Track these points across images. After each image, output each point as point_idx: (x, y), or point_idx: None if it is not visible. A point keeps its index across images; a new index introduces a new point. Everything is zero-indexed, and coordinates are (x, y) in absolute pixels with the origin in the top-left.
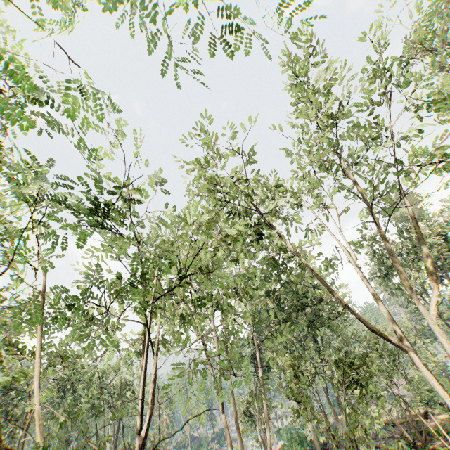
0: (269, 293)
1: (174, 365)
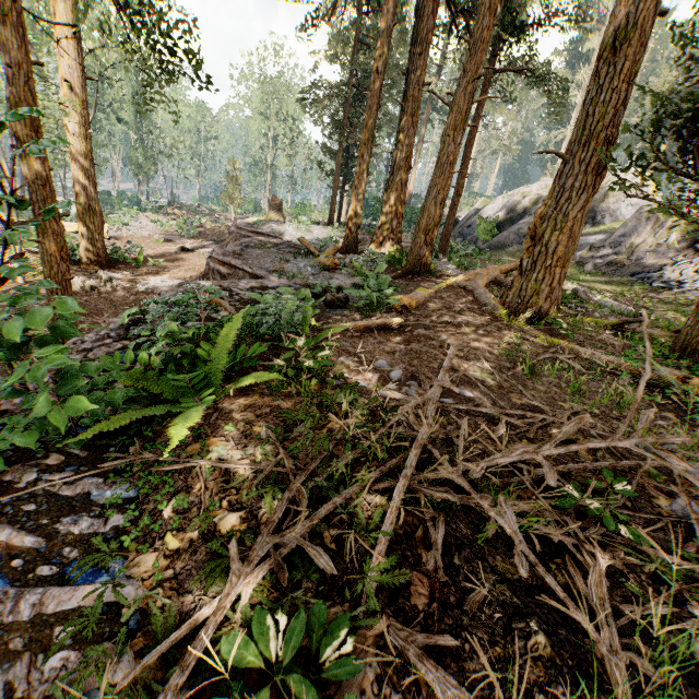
0: None
1: None
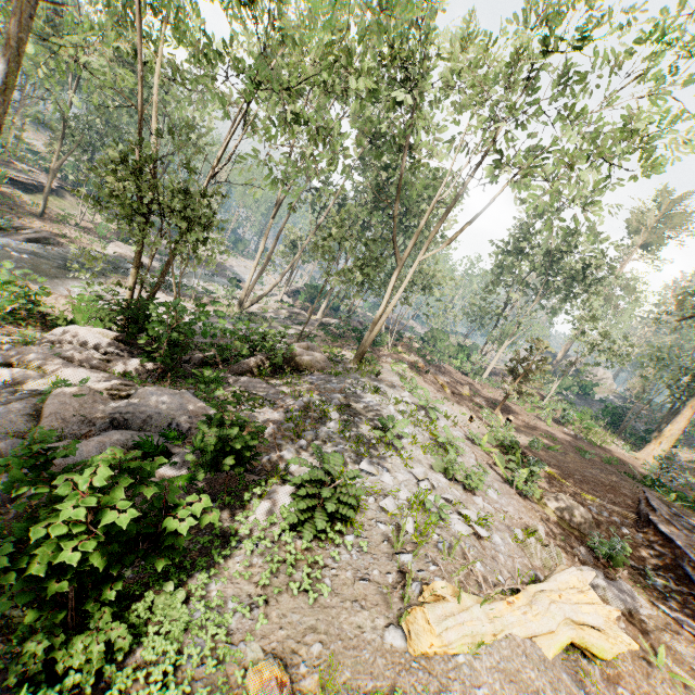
0: (389, 166)
1: (254, 148)
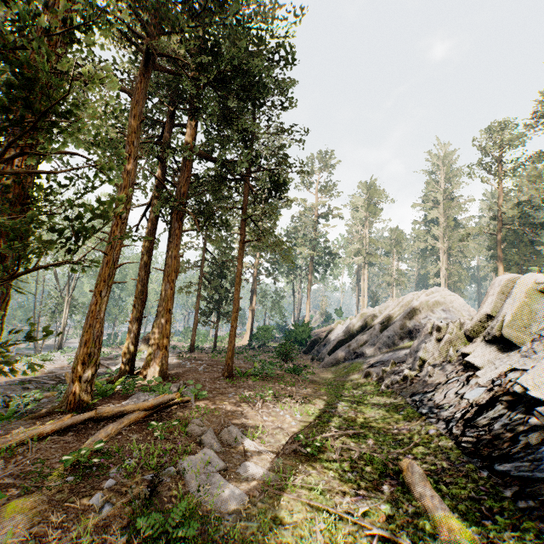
0: None
1: None
